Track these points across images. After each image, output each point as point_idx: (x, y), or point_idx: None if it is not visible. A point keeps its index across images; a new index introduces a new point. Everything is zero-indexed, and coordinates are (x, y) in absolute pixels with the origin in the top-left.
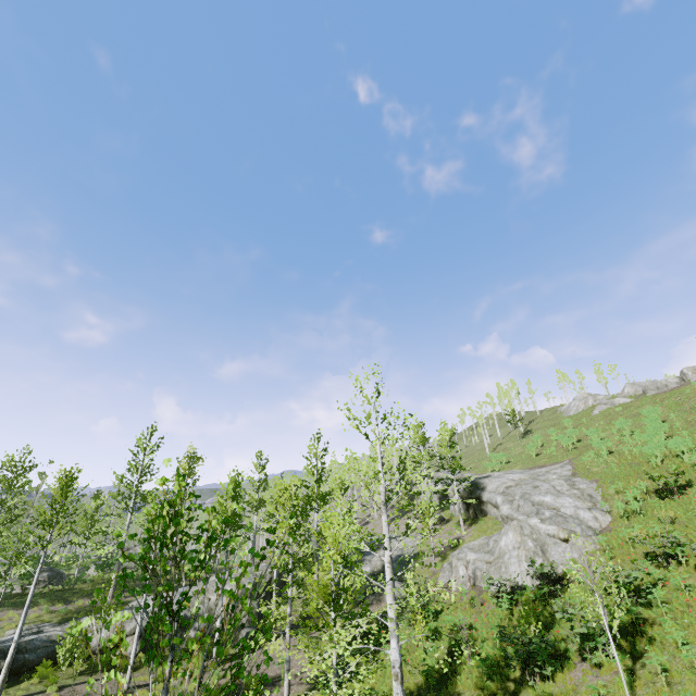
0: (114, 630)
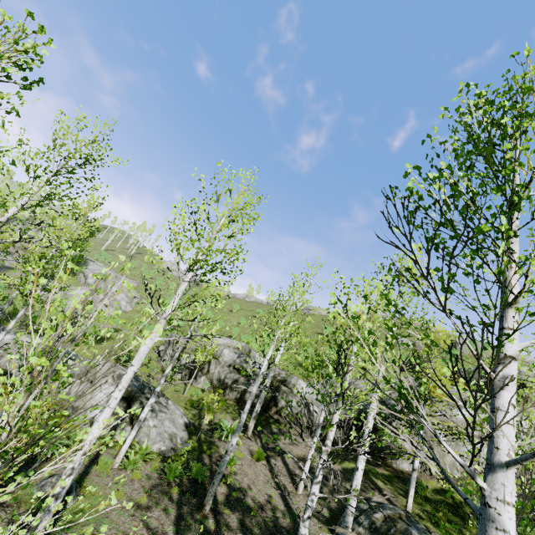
0: None
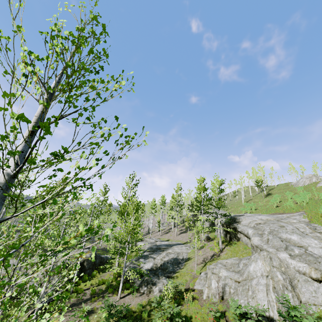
0: None
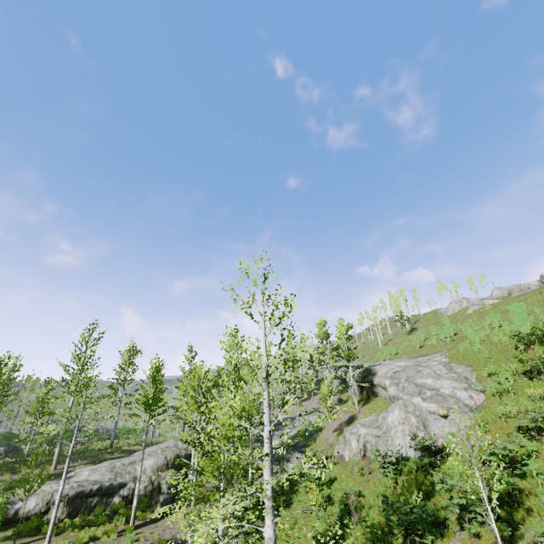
0: (44, 498)
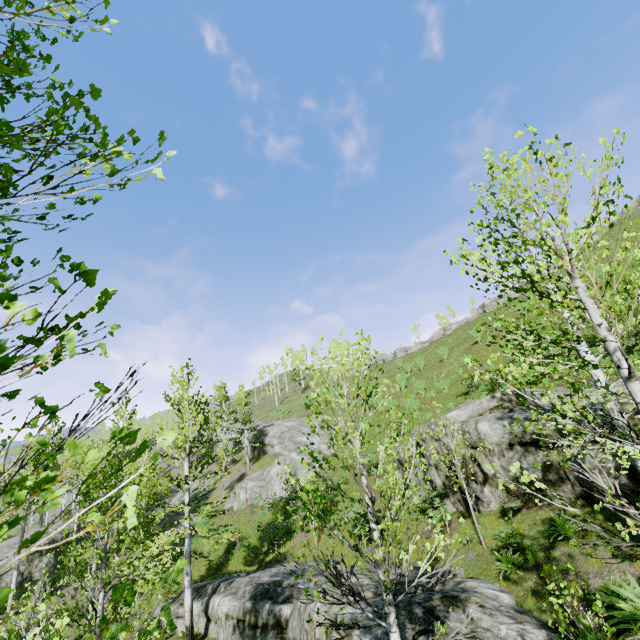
0: None
